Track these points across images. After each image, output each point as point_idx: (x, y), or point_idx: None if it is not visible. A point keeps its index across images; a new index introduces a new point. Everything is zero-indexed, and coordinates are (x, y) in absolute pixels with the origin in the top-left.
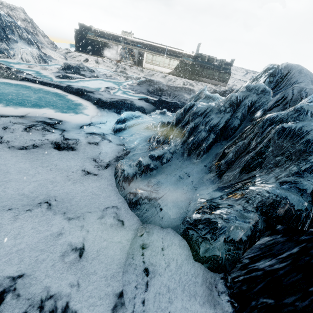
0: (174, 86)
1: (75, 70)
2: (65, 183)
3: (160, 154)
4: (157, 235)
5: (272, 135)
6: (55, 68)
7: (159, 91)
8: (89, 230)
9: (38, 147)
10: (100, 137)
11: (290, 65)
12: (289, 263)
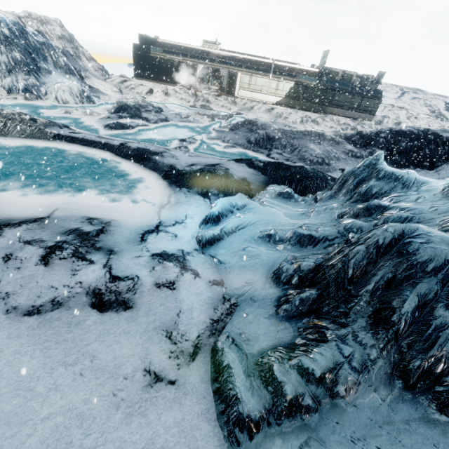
0: (292, 131)
1: (134, 112)
2: (109, 419)
3: (326, 368)
4: None
5: None
6: (105, 110)
7: (266, 140)
8: None
9: (62, 306)
10: (176, 265)
11: None
12: None
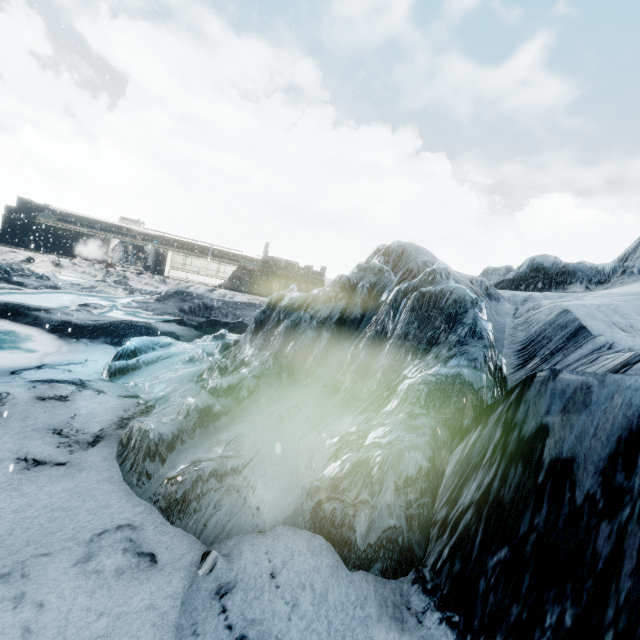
0: (234, 302)
1: None
2: None
3: (233, 383)
4: (253, 551)
5: (412, 306)
6: None
7: (204, 309)
8: (46, 601)
9: None
10: (71, 385)
11: (404, 244)
12: (500, 460)
